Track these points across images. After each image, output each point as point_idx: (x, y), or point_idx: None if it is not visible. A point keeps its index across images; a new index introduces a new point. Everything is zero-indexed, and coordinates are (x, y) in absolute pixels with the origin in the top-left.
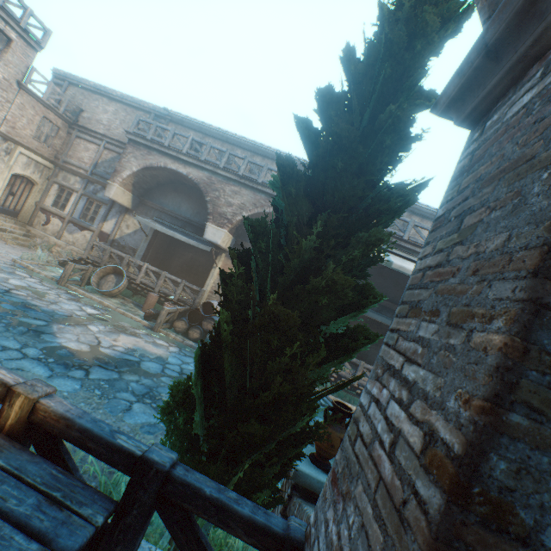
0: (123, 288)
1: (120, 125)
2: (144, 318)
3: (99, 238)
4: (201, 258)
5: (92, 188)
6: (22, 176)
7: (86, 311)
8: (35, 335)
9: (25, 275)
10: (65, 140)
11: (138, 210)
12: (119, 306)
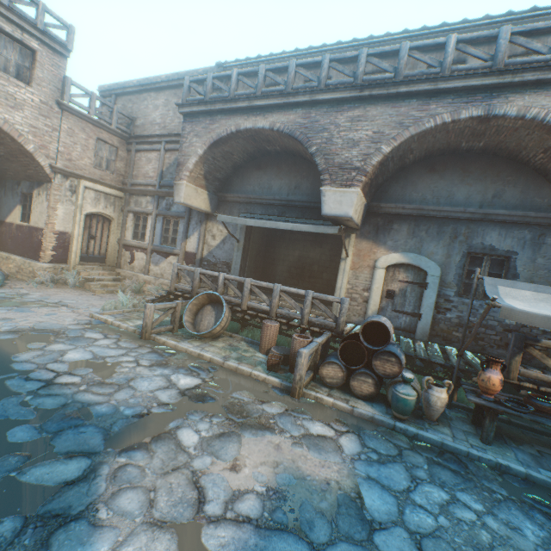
0: (226, 323)
1: (174, 115)
2: (267, 368)
3: (185, 262)
4: (312, 253)
5: (164, 203)
6: (96, 214)
7: (176, 385)
8: (33, 547)
9: (97, 335)
10: (126, 161)
11: (219, 212)
12: (226, 355)
